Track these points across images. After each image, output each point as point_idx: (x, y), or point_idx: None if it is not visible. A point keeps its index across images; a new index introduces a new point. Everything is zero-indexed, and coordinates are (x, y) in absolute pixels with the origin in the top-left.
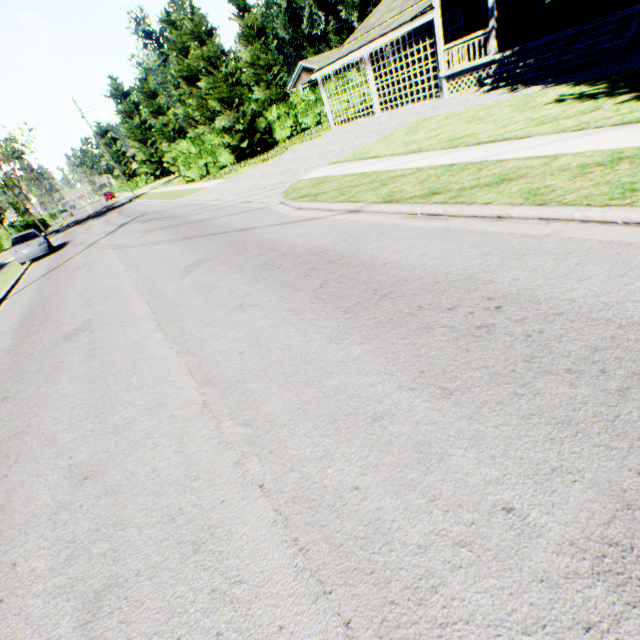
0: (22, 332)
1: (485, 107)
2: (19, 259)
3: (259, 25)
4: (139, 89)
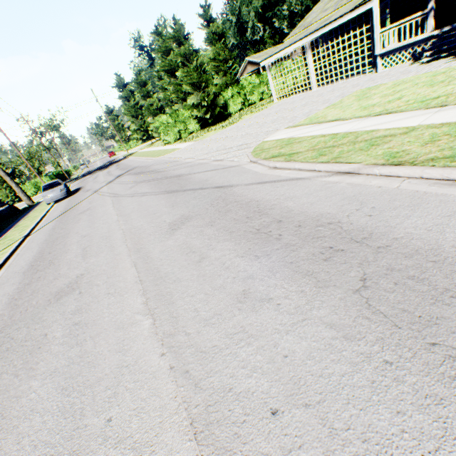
0: (28, 276)
1: (438, 72)
2: (46, 201)
3: (220, 31)
4: (134, 80)
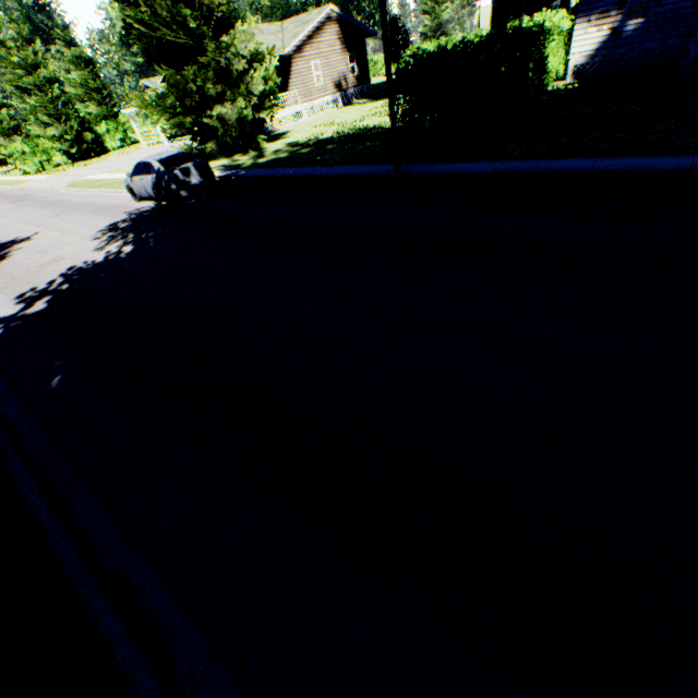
0: None
1: None
2: None
3: (87, 57)
4: None
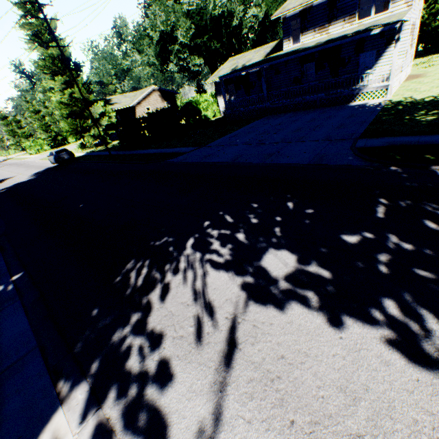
0: None
1: None
2: None
3: None
4: (12, 120)
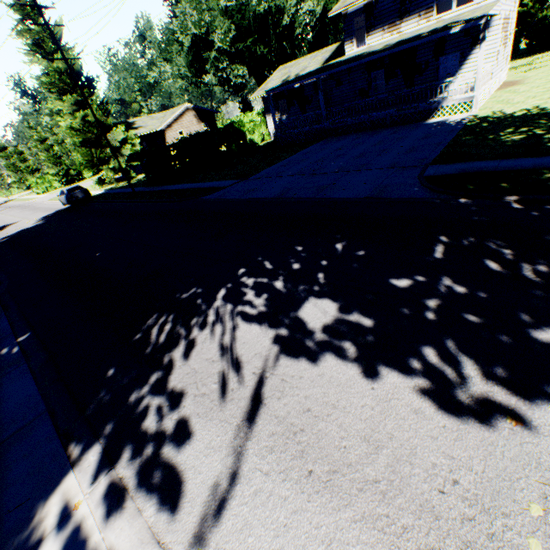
0: None
1: None
2: None
3: None
4: (13, 151)
